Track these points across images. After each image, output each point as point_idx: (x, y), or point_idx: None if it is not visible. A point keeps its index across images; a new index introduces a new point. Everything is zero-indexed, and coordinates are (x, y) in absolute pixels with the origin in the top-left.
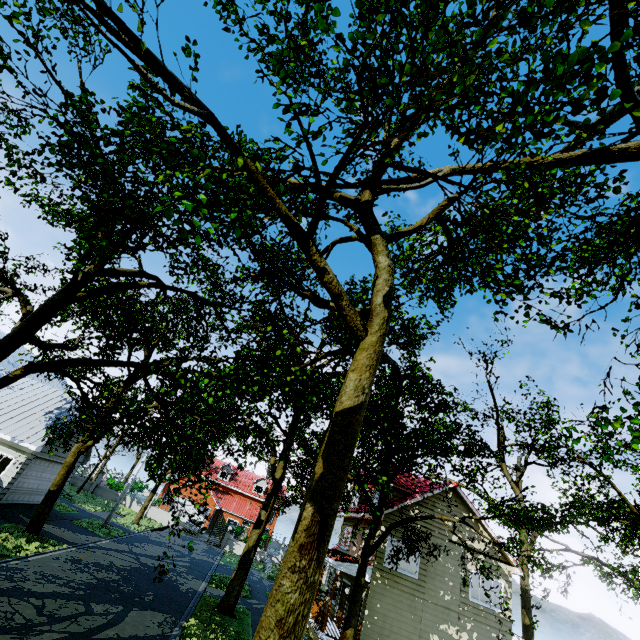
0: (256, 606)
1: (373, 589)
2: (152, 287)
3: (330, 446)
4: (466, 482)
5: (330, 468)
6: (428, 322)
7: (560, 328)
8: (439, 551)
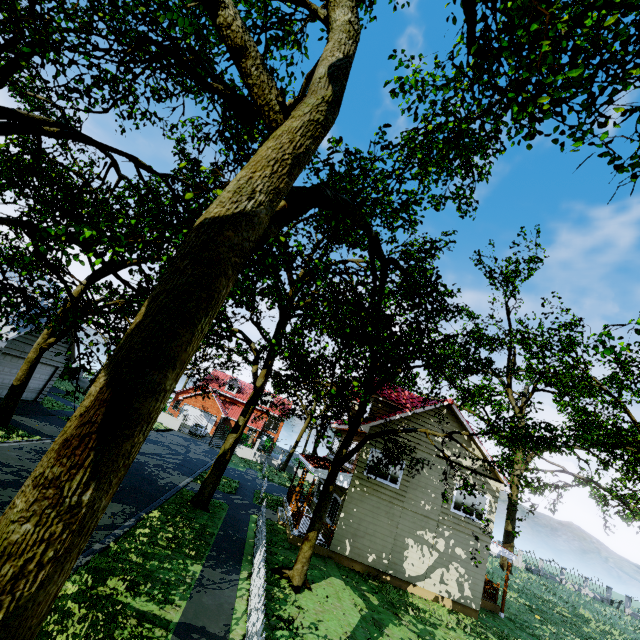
0: (238, 502)
1: (351, 495)
2: (66, 137)
3: (165, 279)
4: (463, 399)
5: (152, 313)
6: (432, 196)
7: (630, 166)
8: (422, 465)
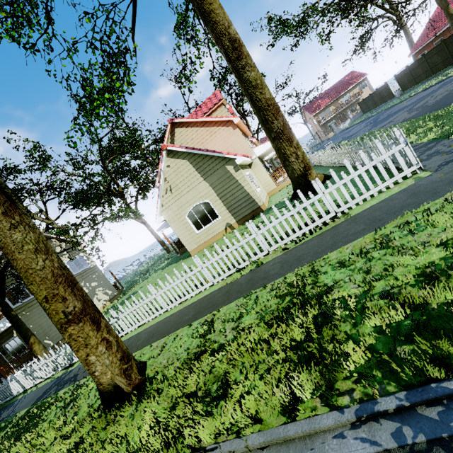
0: None
1: None
2: None
3: None
4: None
5: None
6: None
7: (31, 48)
8: None
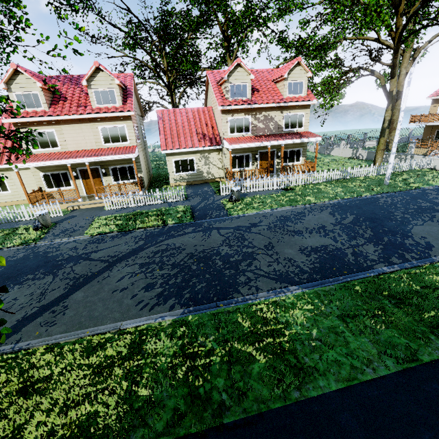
0: None
1: None
2: None
3: None
4: None
5: None
6: None
7: None
8: None
